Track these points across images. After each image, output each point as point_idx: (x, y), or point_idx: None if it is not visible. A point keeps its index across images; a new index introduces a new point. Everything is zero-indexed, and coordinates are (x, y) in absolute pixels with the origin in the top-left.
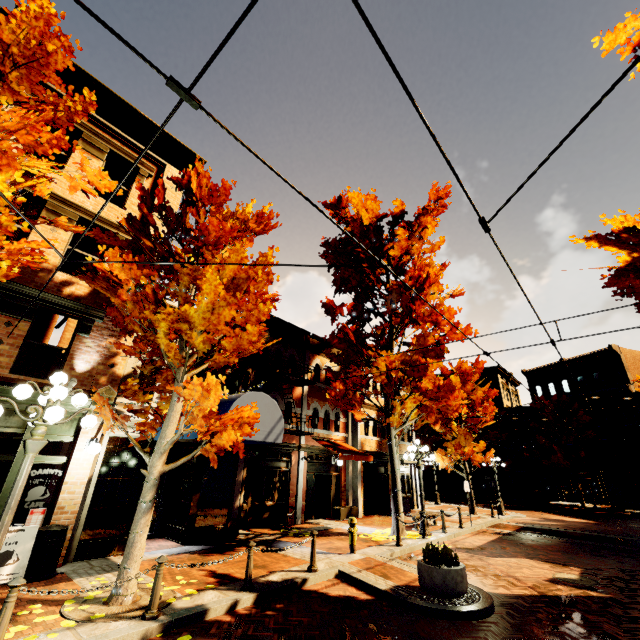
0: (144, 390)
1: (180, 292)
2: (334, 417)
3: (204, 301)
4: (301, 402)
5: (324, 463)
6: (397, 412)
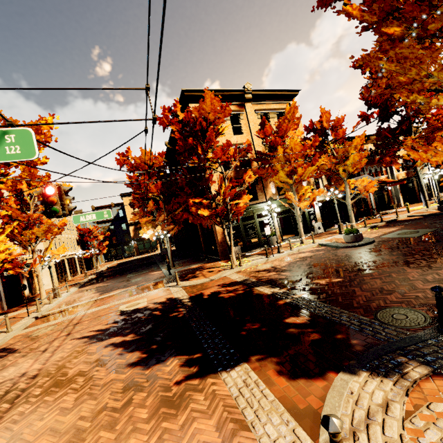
0: (331, 186)
1: (338, 157)
2: (379, 170)
3: (350, 158)
4: (362, 169)
5: (379, 190)
6: (419, 160)
